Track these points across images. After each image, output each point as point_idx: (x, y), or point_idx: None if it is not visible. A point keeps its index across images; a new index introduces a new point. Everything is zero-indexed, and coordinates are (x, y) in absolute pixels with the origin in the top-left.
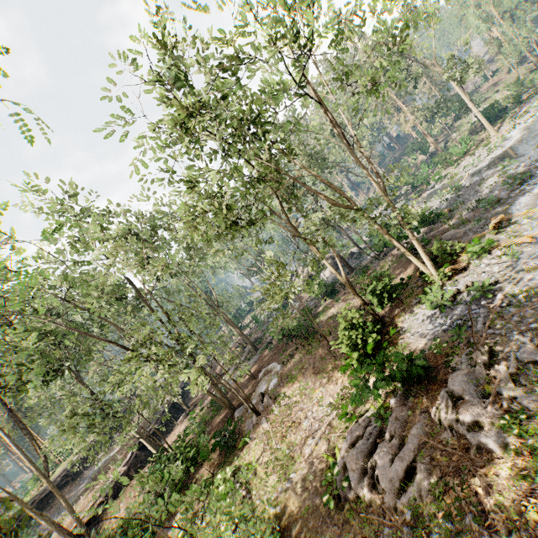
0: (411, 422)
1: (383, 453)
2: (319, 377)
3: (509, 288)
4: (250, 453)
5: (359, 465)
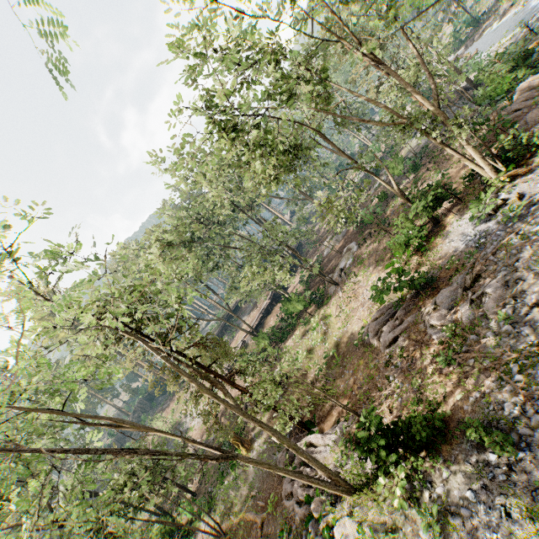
0: (412, 312)
1: (388, 327)
2: (377, 265)
3: (538, 214)
4: (329, 308)
5: (375, 330)
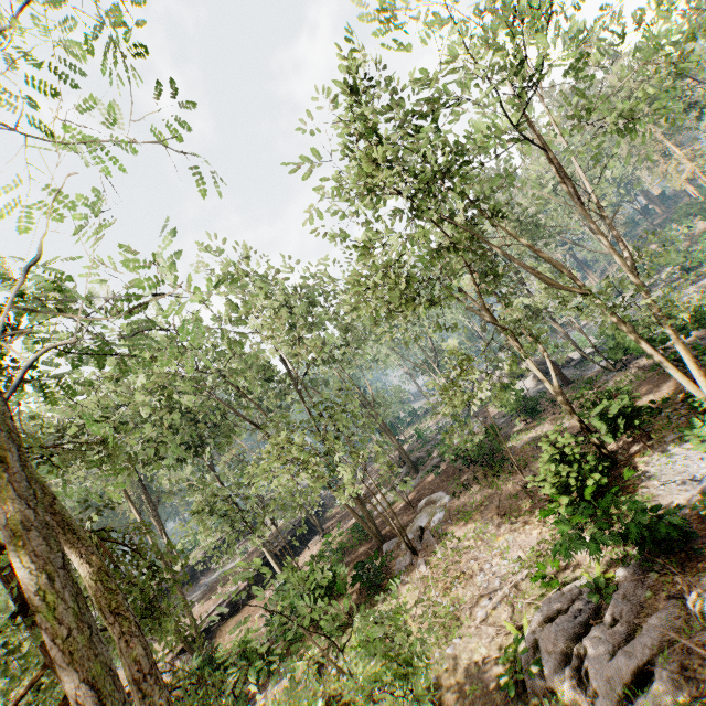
0: (650, 607)
1: (599, 640)
2: (505, 521)
3: None
4: (399, 599)
5: (558, 648)
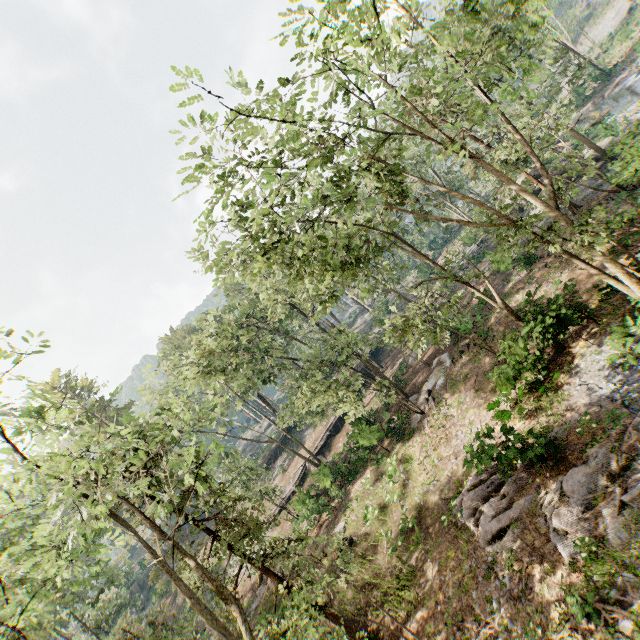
0: (526, 490)
1: (491, 507)
2: (477, 397)
3: None
4: (411, 448)
5: (472, 506)
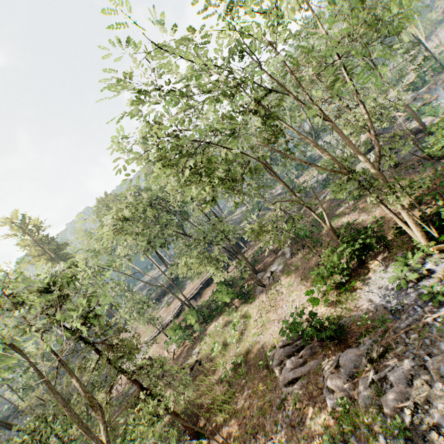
0: (316, 355)
1: (292, 362)
2: (301, 283)
3: None
4: (252, 309)
5: (280, 358)
